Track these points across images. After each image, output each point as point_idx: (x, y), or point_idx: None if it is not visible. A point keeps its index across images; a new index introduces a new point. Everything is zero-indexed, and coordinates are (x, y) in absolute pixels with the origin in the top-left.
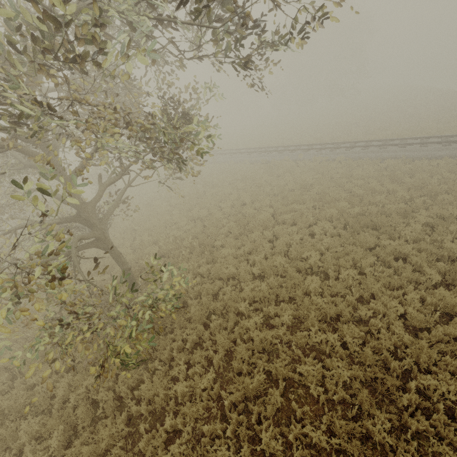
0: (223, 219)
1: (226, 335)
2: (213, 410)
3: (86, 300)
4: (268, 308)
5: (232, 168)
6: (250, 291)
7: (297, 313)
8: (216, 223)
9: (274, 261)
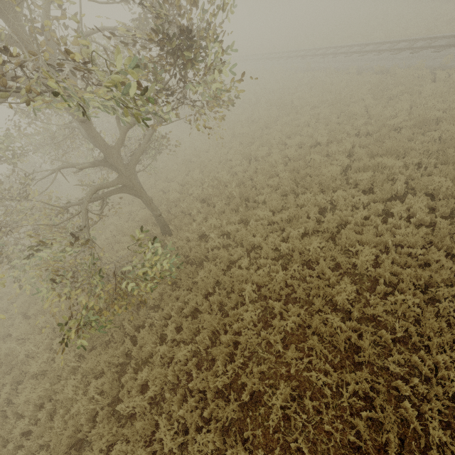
0: (279, 165)
1: (219, 316)
2: (183, 381)
3: (84, 259)
4: (274, 303)
5: (327, 80)
6: (266, 274)
7: (304, 323)
8: (268, 170)
9: (307, 246)
